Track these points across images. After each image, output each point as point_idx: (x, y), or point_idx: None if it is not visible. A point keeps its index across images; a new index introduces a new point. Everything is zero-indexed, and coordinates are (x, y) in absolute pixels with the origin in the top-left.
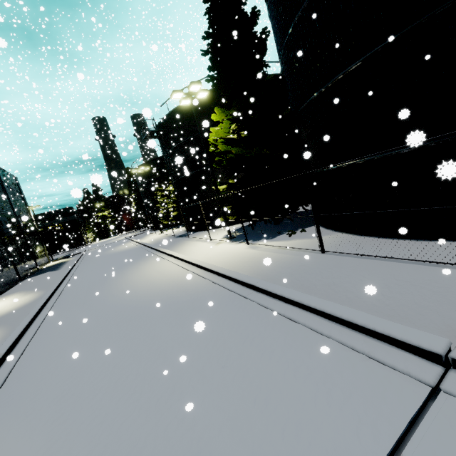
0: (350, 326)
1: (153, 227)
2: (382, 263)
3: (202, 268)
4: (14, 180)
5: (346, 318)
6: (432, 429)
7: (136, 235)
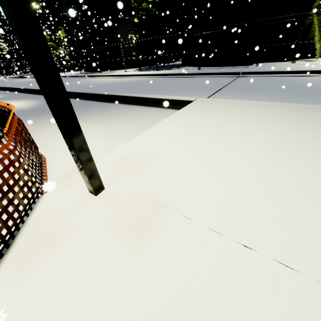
0: (220, 74)
1: None
2: (221, 69)
3: (144, 76)
4: None
5: (220, 72)
6: (239, 78)
7: (19, 76)
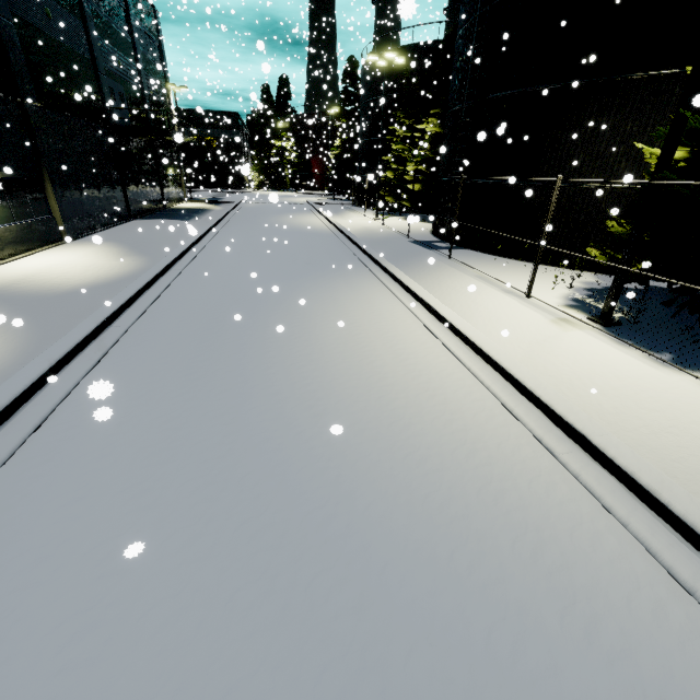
0: None
1: (359, 200)
2: None
3: (590, 453)
4: (152, 16)
5: None
6: None
7: (326, 204)
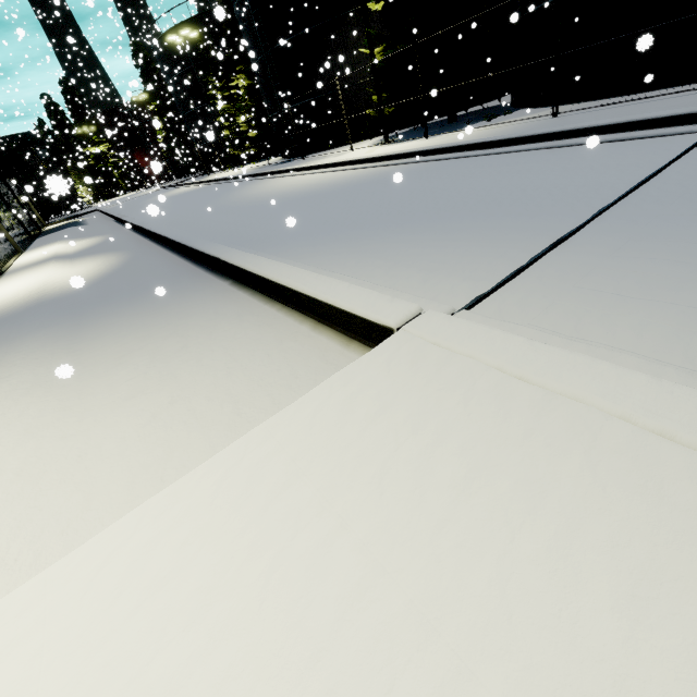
0: (626, 129)
1: (208, 167)
2: (639, 104)
3: (379, 161)
4: None
5: (624, 120)
6: None
7: (180, 182)
